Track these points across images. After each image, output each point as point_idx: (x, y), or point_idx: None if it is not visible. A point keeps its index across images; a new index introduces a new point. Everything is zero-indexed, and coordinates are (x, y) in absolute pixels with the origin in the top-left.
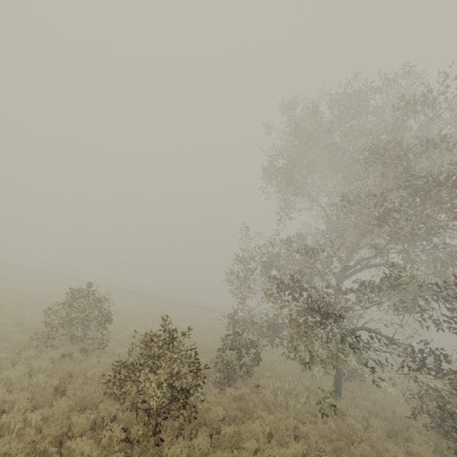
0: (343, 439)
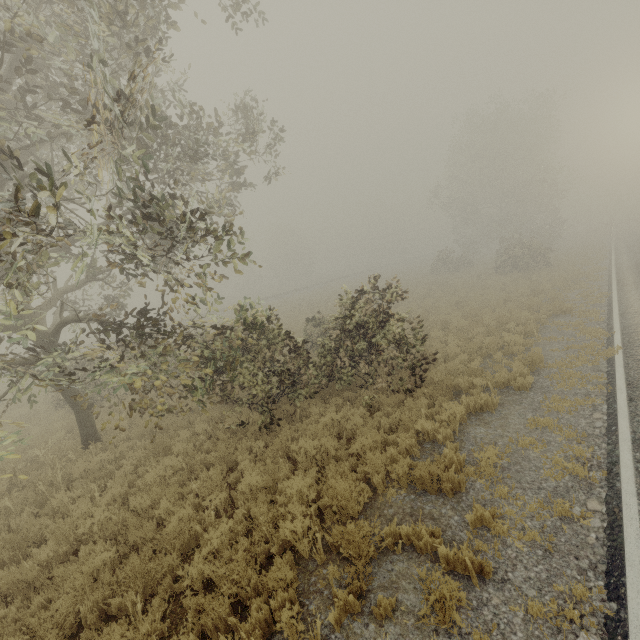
0: (5, 560)
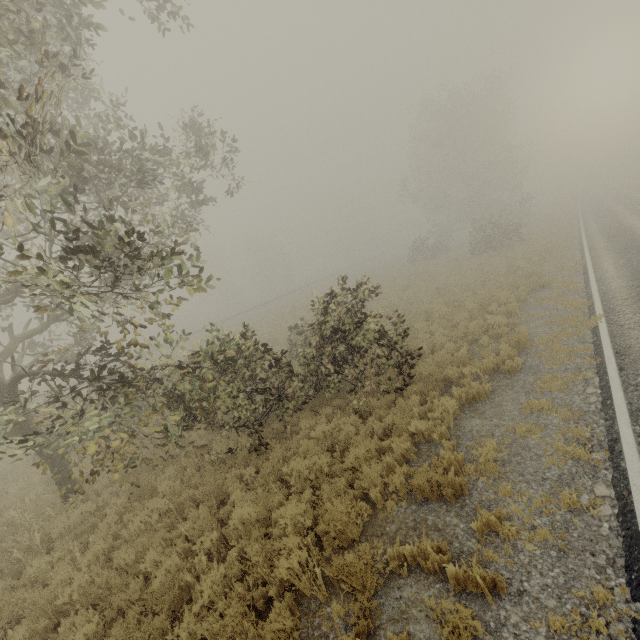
0: None
